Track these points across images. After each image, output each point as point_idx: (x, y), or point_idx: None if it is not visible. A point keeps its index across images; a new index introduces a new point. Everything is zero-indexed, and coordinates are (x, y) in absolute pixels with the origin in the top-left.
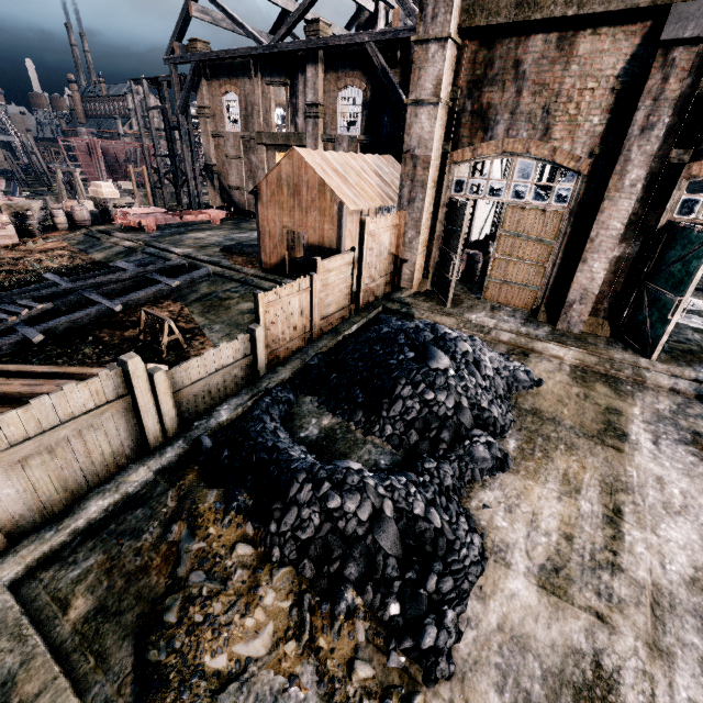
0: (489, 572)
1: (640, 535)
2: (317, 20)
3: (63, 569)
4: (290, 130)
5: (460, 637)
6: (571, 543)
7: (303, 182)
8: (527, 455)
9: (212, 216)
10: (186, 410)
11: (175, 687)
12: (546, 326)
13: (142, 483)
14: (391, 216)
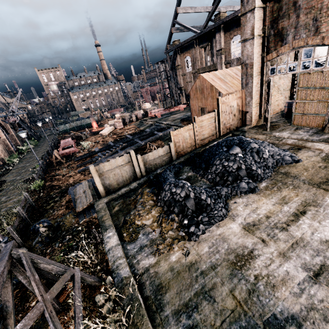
0: (225, 221)
1: (309, 222)
2: (219, 13)
3: (115, 201)
4: (211, 64)
5: (204, 233)
6: (268, 219)
7: (204, 87)
8: (268, 189)
9: (180, 108)
10: (148, 169)
11: (128, 224)
12: (327, 135)
13: (134, 186)
14: (236, 93)
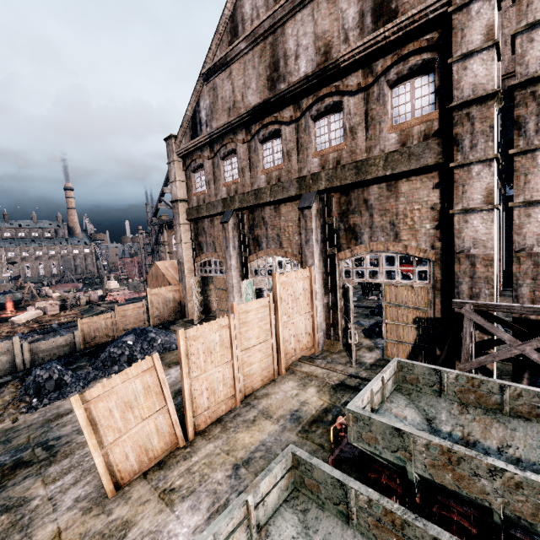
0: None
1: None
2: None
3: None
4: None
5: (45, 407)
6: None
7: (159, 275)
8: None
9: None
10: (38, 360)
11: None
12: None
13: (6, 380)
14: (171, 286)
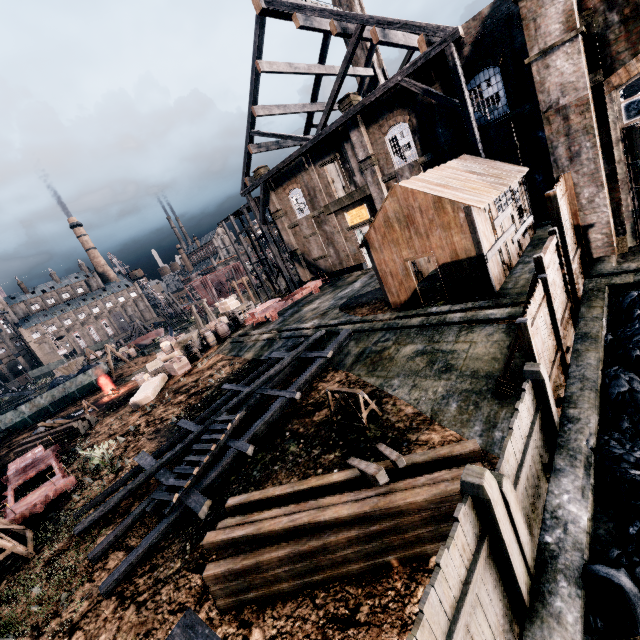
0: None
1: None
2: (347, 95)
3: None
4: (351, 190)
5: None
6: None
7: (414, 210)
8: None
9: (312, 288)
10: None
11: None
12: None
13: None
14: (560, 183)
